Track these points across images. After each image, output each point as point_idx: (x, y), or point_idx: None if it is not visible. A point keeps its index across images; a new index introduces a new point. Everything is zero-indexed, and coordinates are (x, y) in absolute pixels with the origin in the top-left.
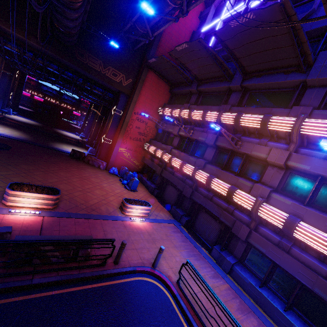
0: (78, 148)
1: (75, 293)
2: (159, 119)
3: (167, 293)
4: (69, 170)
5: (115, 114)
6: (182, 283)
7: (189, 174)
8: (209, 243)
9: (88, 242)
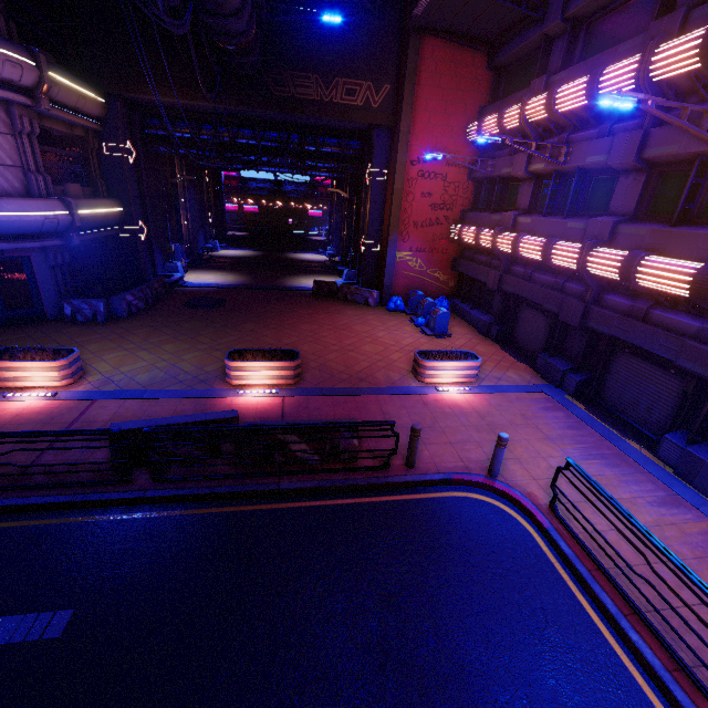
0: (326, 278)
1: (344, 507)
2: (473, 154)
3: (526, 525)
4: (314, 320)
5: (372, 182)
6: (563, 510)
7: (571, 269)
8: (652, 429)
9: (346, 427)
